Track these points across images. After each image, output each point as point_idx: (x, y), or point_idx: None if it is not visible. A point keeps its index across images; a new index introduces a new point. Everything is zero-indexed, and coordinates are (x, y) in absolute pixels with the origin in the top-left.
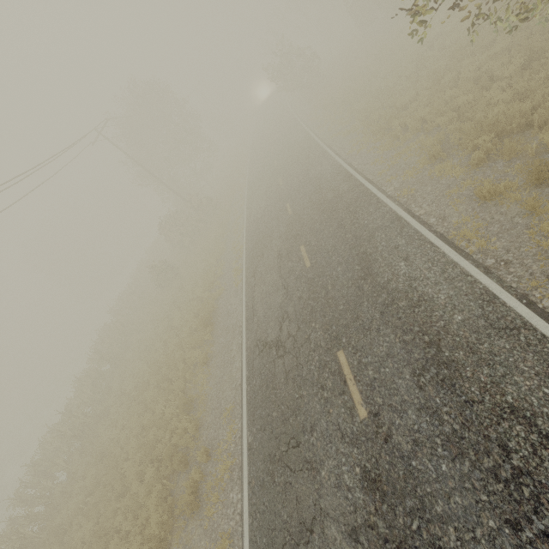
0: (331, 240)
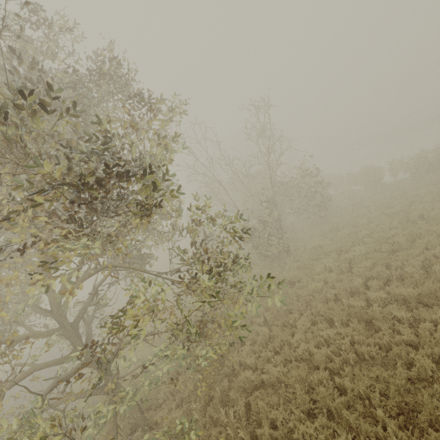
0: None
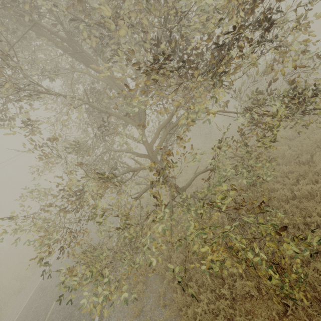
0: (95, 234)
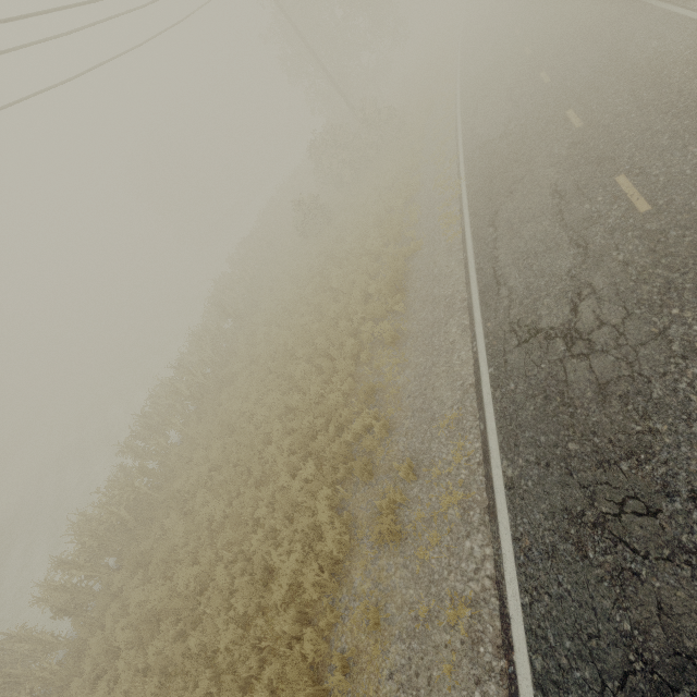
0: None
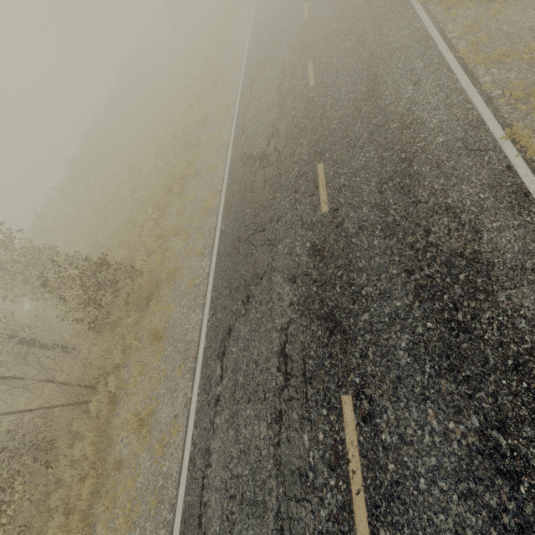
0: None
